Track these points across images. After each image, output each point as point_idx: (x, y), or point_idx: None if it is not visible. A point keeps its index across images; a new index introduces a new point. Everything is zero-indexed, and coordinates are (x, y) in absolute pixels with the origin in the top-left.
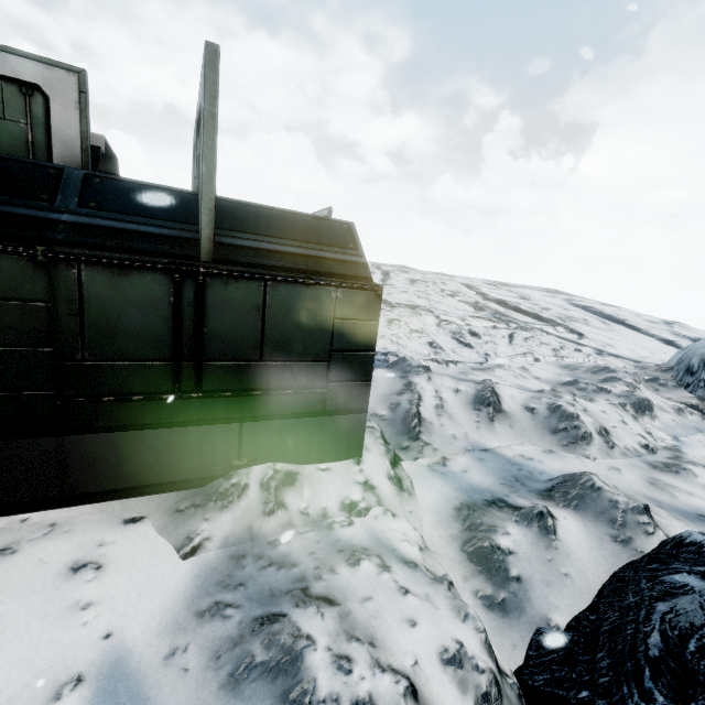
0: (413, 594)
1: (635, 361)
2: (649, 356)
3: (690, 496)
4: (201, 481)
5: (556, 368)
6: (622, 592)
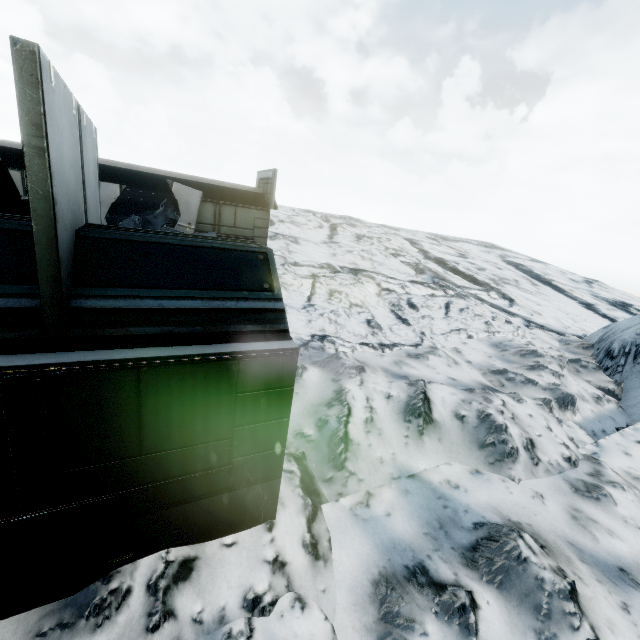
0: None
1: (559, 334)
2: (571, 325)
3: (610, 537)
4: (72, 590)
5: (488, 347)
6: None
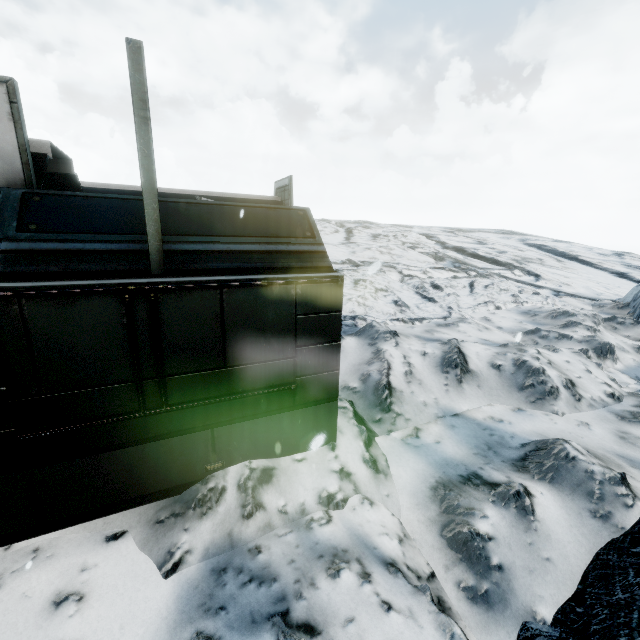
0: (396, 610)
1: (591, 299)
2: (604, 292)
3: None
4: (178, 489)
5: (517, 315)
6: (609, 583)
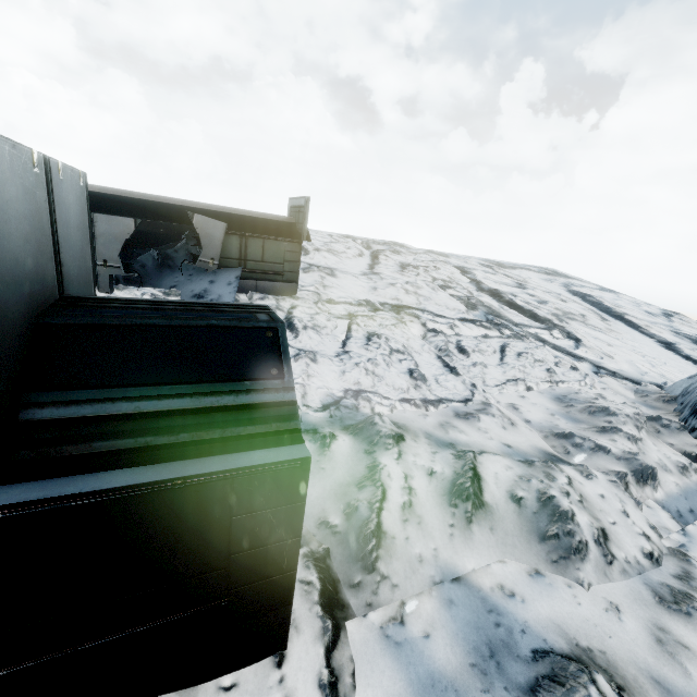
0: None
1: (634, 382)
2: (649, 370)
3: None
4: None
5: (550, 401)
6: None
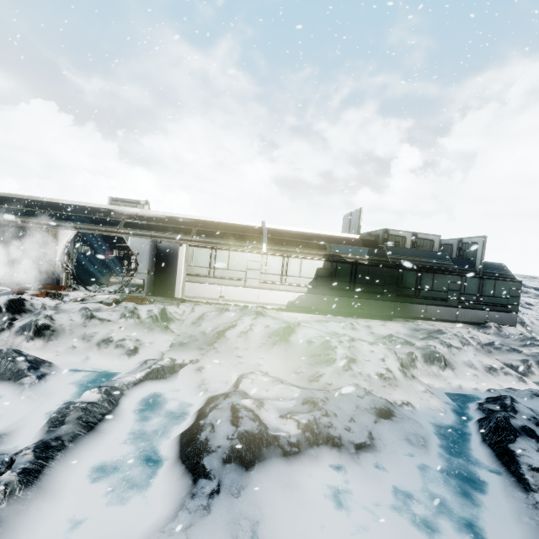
0: None
1: None
2: None
3: None
4: (478, 324)
5: None
6: None
